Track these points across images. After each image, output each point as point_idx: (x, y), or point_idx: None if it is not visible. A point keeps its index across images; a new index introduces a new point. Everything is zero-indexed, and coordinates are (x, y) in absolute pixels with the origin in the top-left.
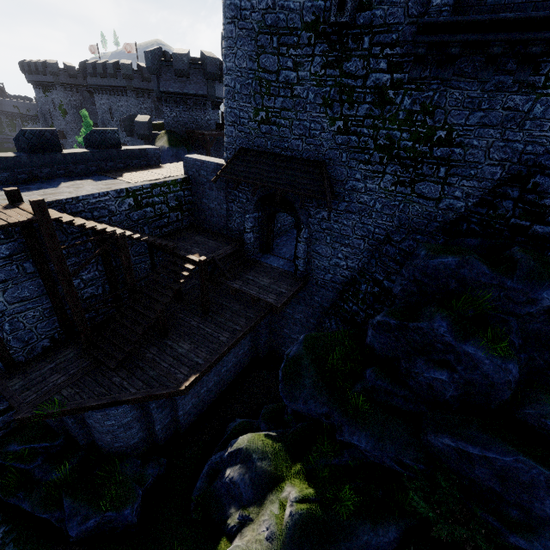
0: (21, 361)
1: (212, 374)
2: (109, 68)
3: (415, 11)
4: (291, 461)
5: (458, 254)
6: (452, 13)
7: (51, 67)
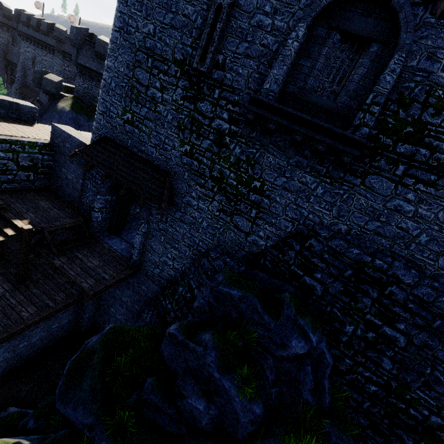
0: None
1: (2, 350)
2: (43, 25)
3: (253, 86)
4: None
5: (243, 289)
6: (278, 99)
7: None
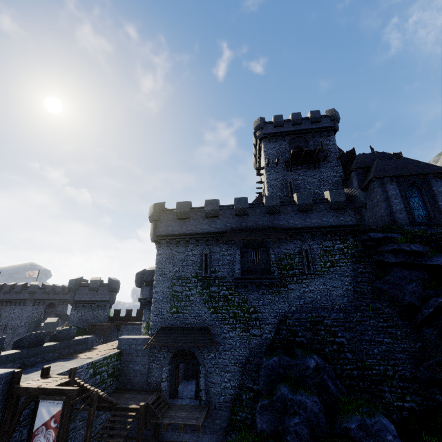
0: None
1: None
2: (17, 287)
3: (231, 273)
4: None
5: (277, 355)
6: (241, 274)
7: None
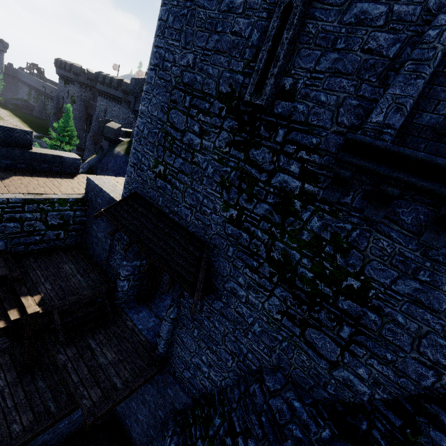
0: None
1: None
2: (114, 82)
3: (346, 120)
4: None
5: None
6: (396, 137)
7: (76, 69)
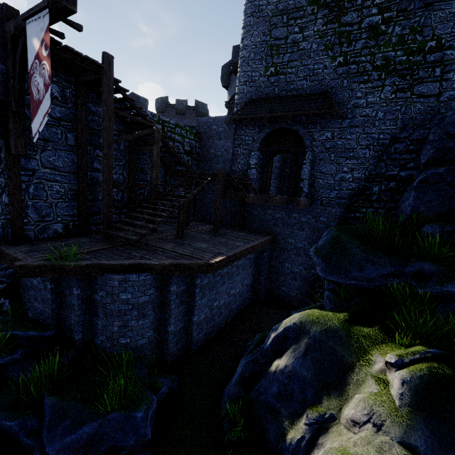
0: (30, 238)
1: (224, 288)
2: None
3: None
4: (367, 329)
5: None
6: None
7: None
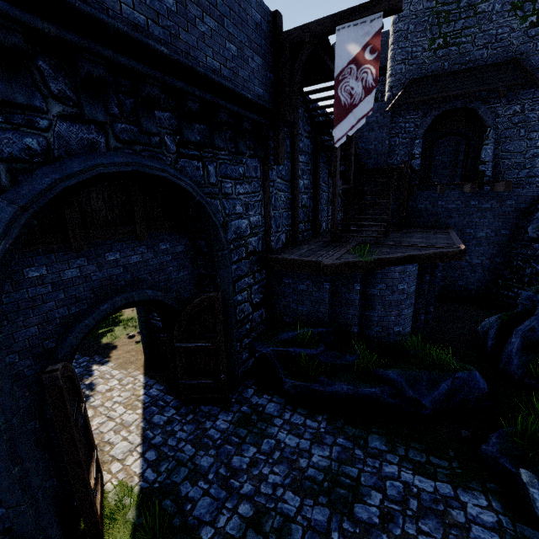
0: (272, 249)
1: None
2: None
3: None
4: None
5: None
6: None
7: None
